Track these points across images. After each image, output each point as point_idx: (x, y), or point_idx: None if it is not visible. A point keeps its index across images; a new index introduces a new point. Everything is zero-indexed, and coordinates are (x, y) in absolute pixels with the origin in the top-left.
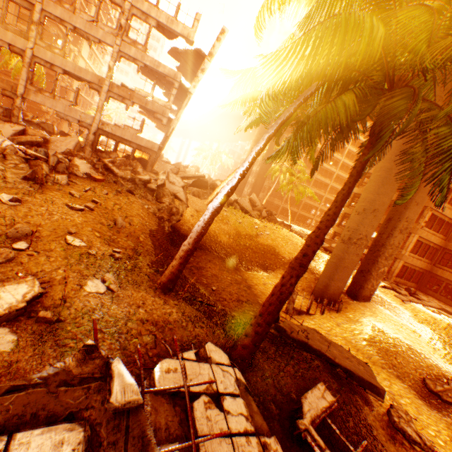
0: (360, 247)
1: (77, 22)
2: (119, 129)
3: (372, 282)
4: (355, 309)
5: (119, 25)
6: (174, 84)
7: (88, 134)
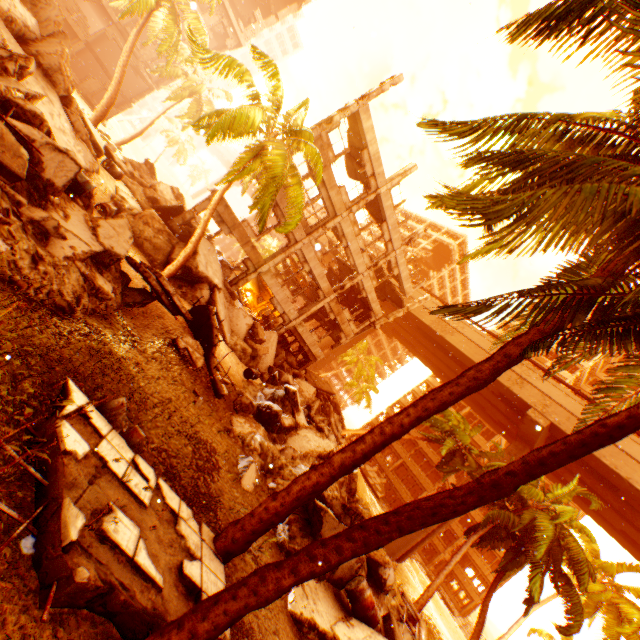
0: (426, 533)
1: (352, 244)
2: (307, 332)
3: (413, 551)
4: (398, 572)
5: (375, 261)
6: (372, 318)
7: (281, 325)
